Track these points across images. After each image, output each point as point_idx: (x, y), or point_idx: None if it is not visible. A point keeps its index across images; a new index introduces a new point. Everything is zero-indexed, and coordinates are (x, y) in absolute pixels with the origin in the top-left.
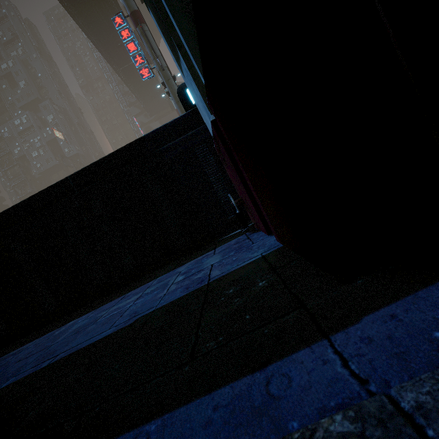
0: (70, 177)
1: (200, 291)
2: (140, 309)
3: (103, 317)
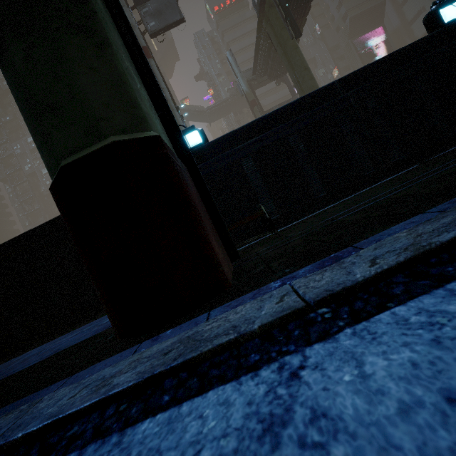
0: (46, 223)
1: (94, 336)
2: (63, 346)
3: (45, 350)
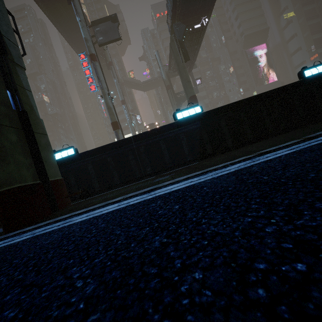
0: None
1: None
2: None
3: None
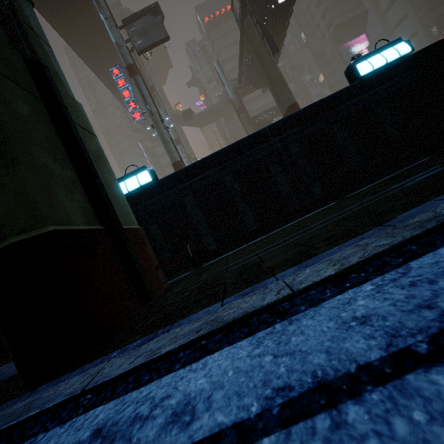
0: None
1: None
2: (8, 374)
3: None
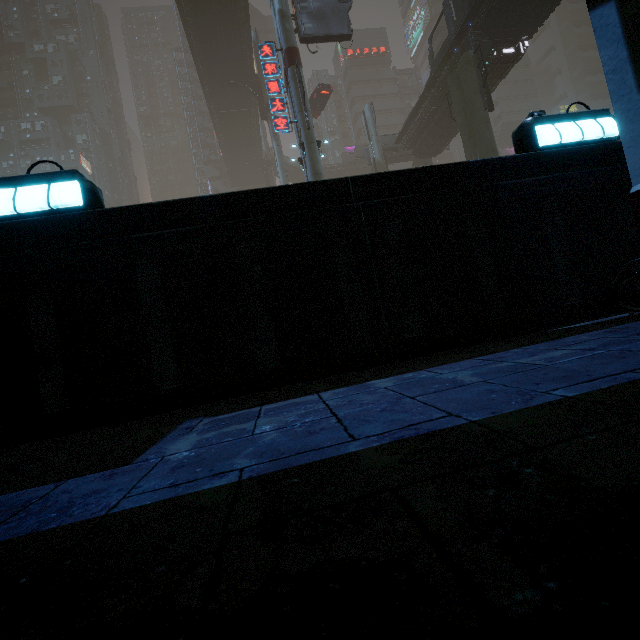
0: (351, 179)
1: None
2: None
3: (556, 361)
